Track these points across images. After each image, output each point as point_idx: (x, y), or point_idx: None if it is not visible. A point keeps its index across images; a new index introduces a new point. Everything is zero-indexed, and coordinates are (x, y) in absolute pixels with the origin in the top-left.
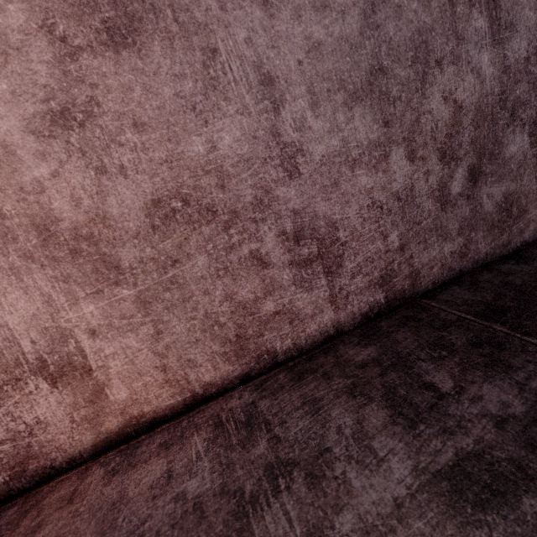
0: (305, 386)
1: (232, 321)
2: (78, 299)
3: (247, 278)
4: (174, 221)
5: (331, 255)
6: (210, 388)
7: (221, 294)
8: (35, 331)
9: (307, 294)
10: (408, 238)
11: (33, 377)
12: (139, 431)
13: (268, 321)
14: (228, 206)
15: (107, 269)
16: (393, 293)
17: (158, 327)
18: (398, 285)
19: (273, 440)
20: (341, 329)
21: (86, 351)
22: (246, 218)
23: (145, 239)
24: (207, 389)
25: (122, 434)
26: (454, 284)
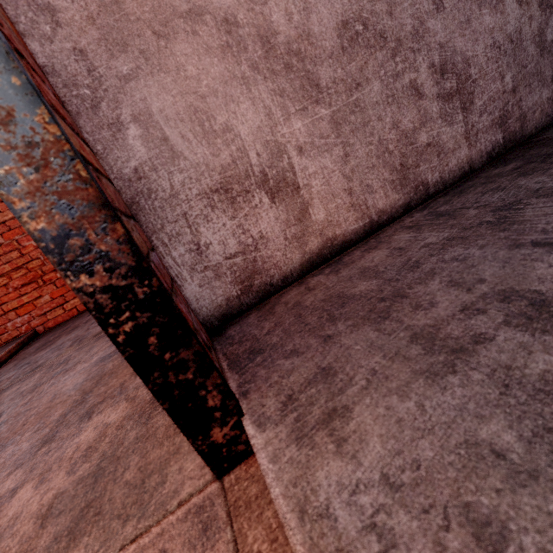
0: (473, 191)
1: (398, 150)
2: (290, 115)
3: (407, 107)
4: (357, 45)
5: (466, 92)
6: (382, 215)
7: (390, 121)
8: (259, 143)
9: (449, 128)
10: (518, 81)
11: (257, 190)
12: (333, 254)
13: (422, 153)
14: (394, 34)
15: (310, 87)
16: (508, 134)
17: (346, 150)
18: (511, 127)
19: (480, 207)
20: (473, 166)
21: (295, 168)
22: (407, 48)
23: (337, 60)
24: (380, 217)
25: (321, 255)
26: (552, 127)
